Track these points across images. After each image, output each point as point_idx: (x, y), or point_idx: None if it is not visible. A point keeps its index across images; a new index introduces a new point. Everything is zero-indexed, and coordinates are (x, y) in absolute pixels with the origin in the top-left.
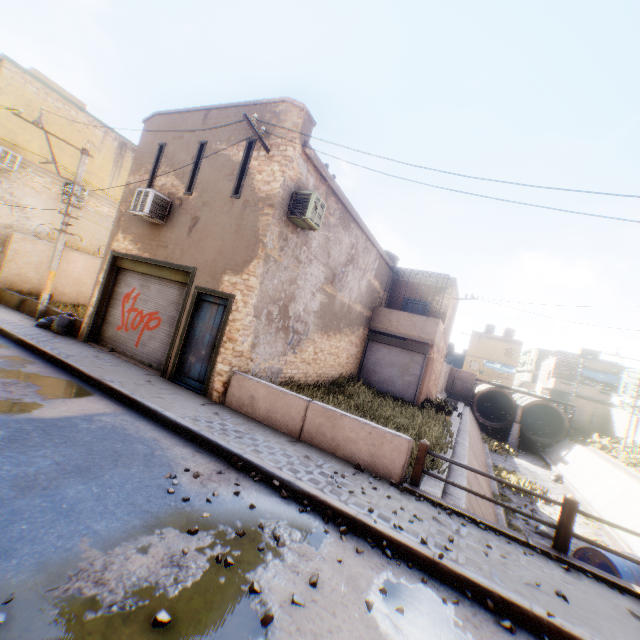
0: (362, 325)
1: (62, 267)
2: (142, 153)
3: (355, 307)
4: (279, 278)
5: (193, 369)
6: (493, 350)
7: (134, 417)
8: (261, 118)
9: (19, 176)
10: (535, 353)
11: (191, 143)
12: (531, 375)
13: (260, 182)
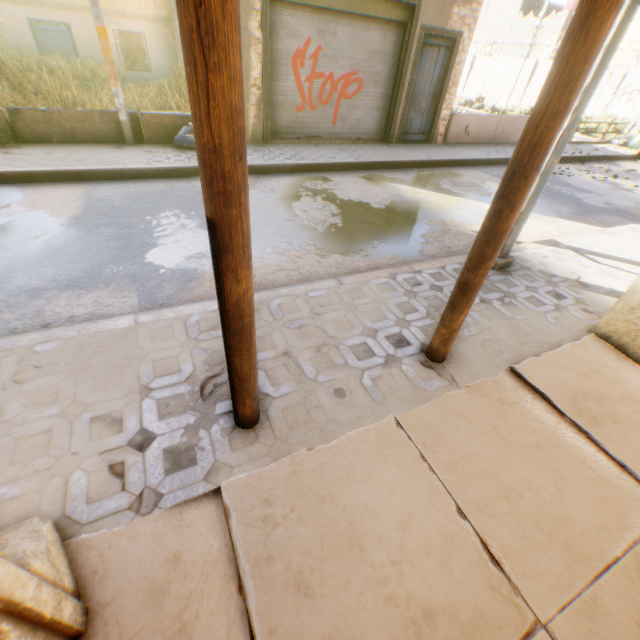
0: None
1: None
2: None
3: None
4: None
5: (414, 125)
6: None
7: (483, 168)
8: None
9: None
10: None
11: None
12: None
13: None
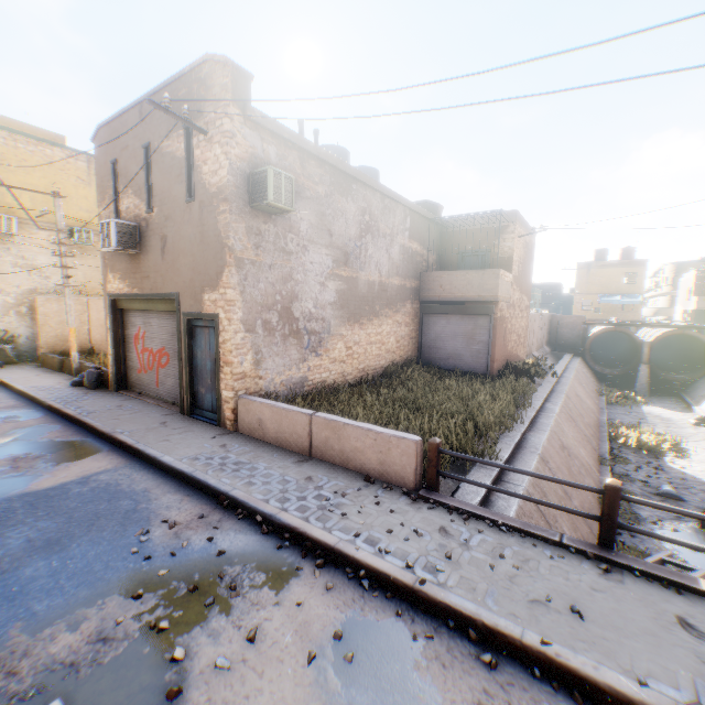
0: (408, 299)
1: (94, 318)
2: (101, 178)
3: (391, 282)
4: (266, 280)
5: (205, 400)
6: (608, 280)
7: (135, 468)
8: (189, 93)
9: (23, 238)
10: (669, 269)
11: (137, 150)
12: (667, 298)
13: (208, 174)
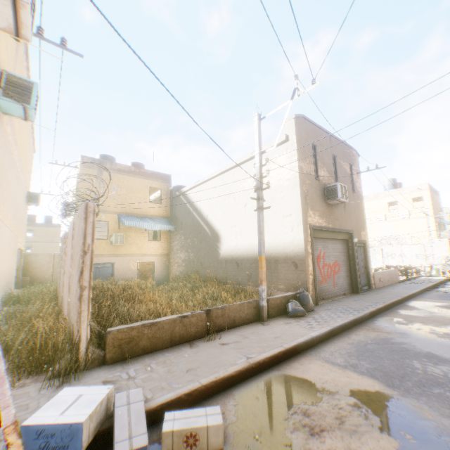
0: None
1: None
2: (303, 144)
3: None
4: None
5: (362, 281)
6: None
7: (422, 297)
8: (350, 153)
9: None
10: None
11: (329, 152)
12: None
13: (358, 187)
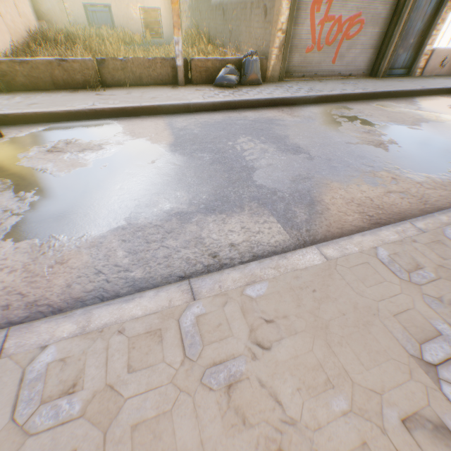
0: None
1: None
2: None
3: None
4: None
5: (398, 61)
6: None
7: None
8: None
9: None
10: None
11: None
12: None
13: None
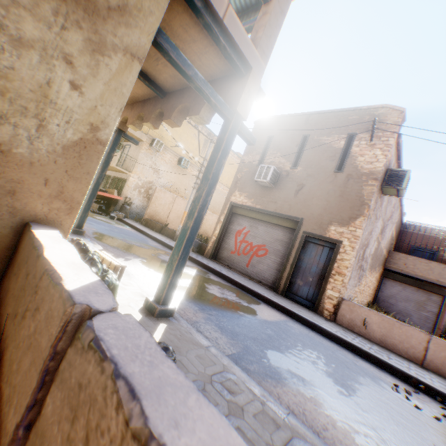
0: (381, 265)
1: (174, 207)
2: None
3: (383, 251)
4: (367, 230)
5: (301, 290)
6: None
7: (302, 326)
8: (360, 118)
9: (159, 154)
10: None
11: (295, 135)
12: None
13: (362, 162)
